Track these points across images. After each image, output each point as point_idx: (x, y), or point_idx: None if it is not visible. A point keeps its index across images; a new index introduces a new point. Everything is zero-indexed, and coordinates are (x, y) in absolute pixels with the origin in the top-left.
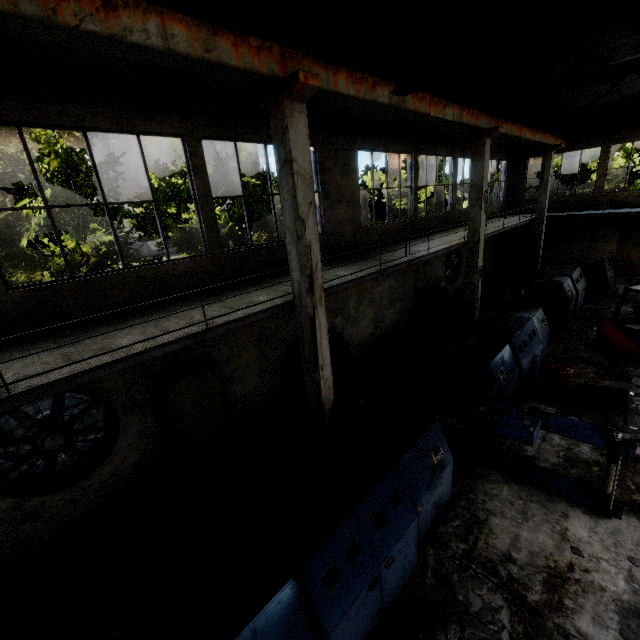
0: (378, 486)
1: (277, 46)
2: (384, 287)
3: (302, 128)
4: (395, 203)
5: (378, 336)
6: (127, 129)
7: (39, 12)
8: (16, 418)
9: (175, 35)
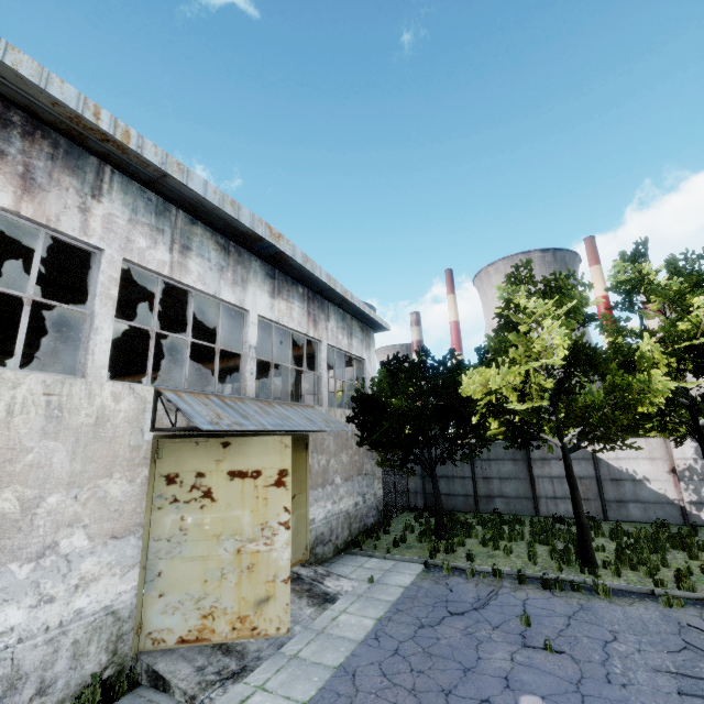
0: None
1: None
2: None
3: None
4: None
5: None
6: None
7: None
8: None
9: None
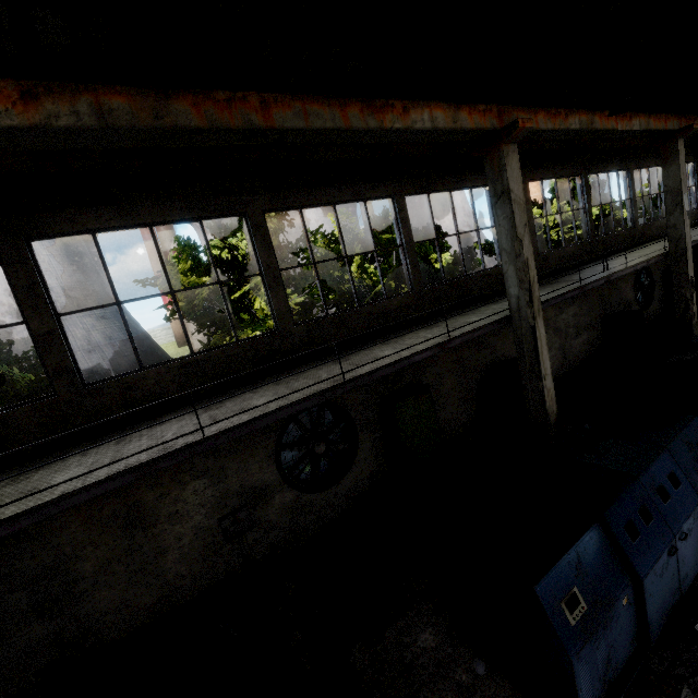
0: (653, 463)
1: (495, 106)
2: (568, 315)
3: (515, 164)
4: (551, 234)
5: (567, 368)
6: (359, 198)
7: (376, 125)
8: (297, 425)
9: (437, 118)
